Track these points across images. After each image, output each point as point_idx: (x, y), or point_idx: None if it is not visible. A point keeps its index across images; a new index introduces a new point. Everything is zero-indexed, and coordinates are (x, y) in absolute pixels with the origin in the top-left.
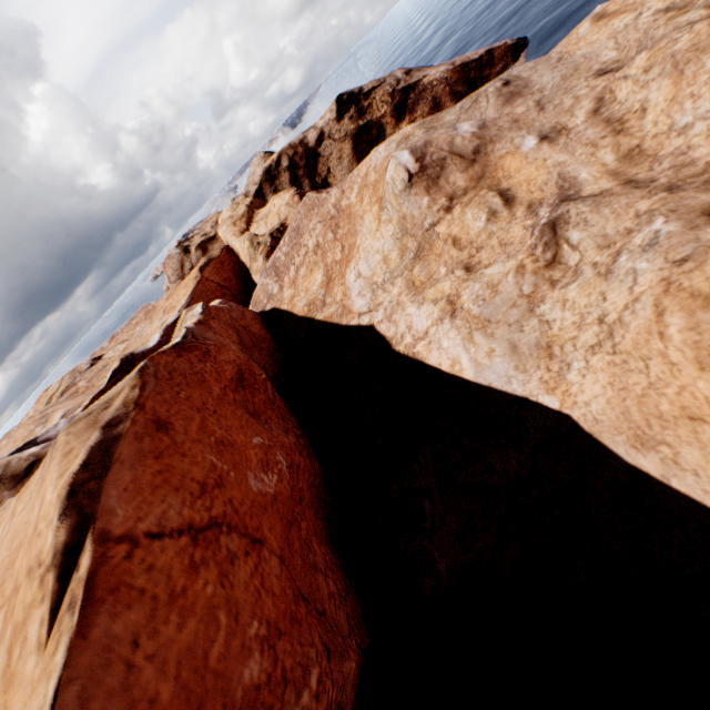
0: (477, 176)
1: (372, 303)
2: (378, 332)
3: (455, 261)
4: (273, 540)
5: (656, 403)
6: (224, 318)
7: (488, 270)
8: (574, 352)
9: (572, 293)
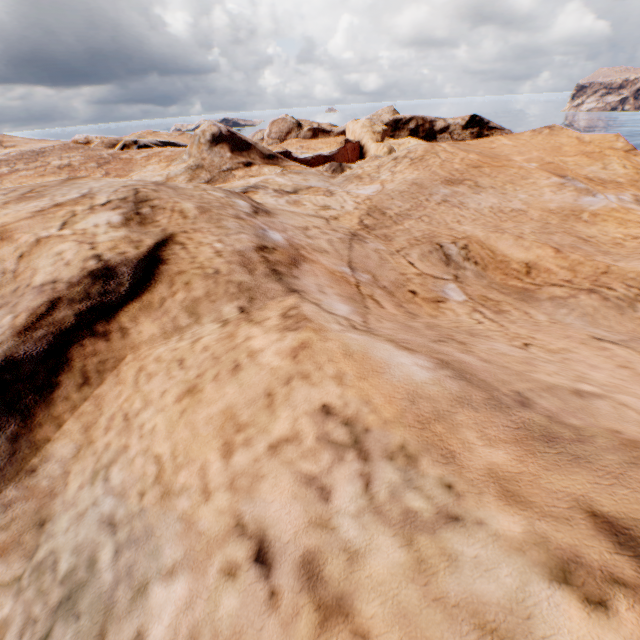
0: None
1: None
2: None
3: None
4: None
5: None
6: None
7: None
8: None
9: None
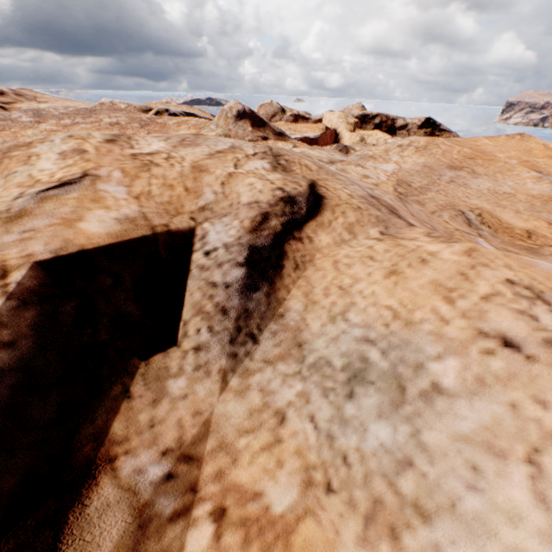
0: None
1: None
2: None
3: None
4: None
5: None
6: None
7: None
8: None
9: None
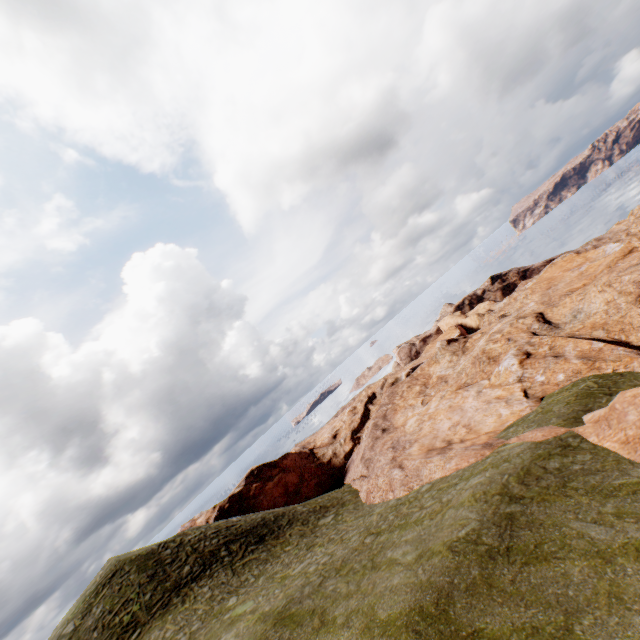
0: None
1: None
2: None
3: None
4: None
5: None
6: None
7: None
8: None
9: None
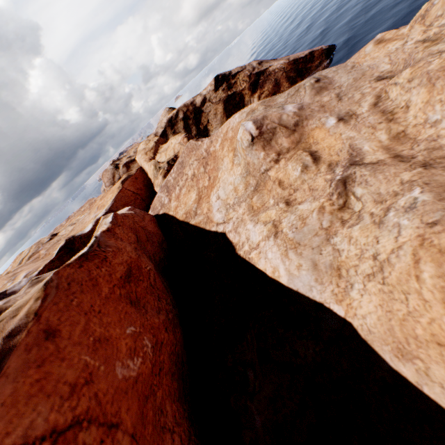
0: (296, 141)
1: (225, 217)
2: (228, 238)
3: (279, 196)
4: (128, 420)
5: (413, 327)
6: (128, 224)
7: (300, 206)
8: (355, 276)
9: (356, 233)
